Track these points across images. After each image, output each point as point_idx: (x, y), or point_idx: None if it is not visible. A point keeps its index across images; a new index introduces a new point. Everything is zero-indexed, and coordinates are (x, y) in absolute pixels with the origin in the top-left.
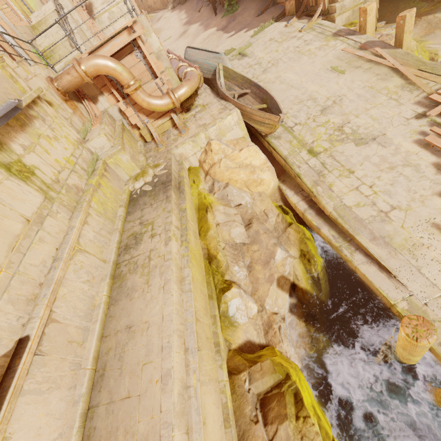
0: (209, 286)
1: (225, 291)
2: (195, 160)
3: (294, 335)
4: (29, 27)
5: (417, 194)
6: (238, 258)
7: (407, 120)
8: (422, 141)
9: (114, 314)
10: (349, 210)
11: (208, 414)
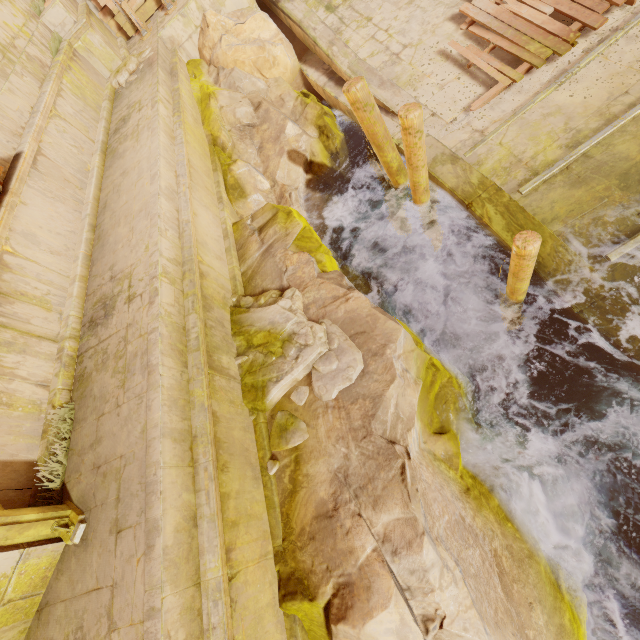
0: (213, 163)
1: (231, 165)
2: (193, 49)
3: (309, 206)
4: None
5: (430, 25)
6: (245, 137)
7: None
8: None
9: (110, 174)
10: (363, 63)
11: (201, 217)
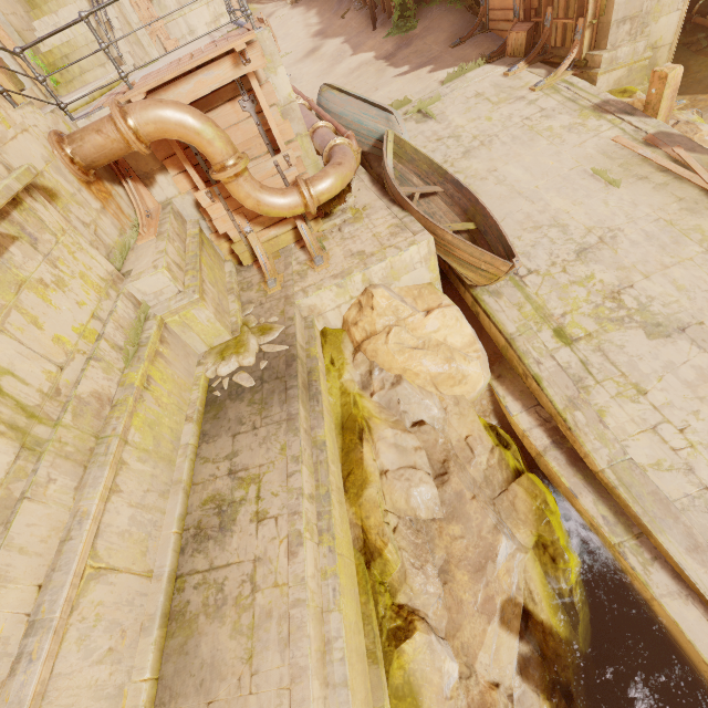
0: (367, 625)
1: (401, 638)
2: (336, 318)
3: None
4: (24, 1)
5: None
6: (423, 554)
7: None
8: None
9: None
10: (641, 474)
11: None
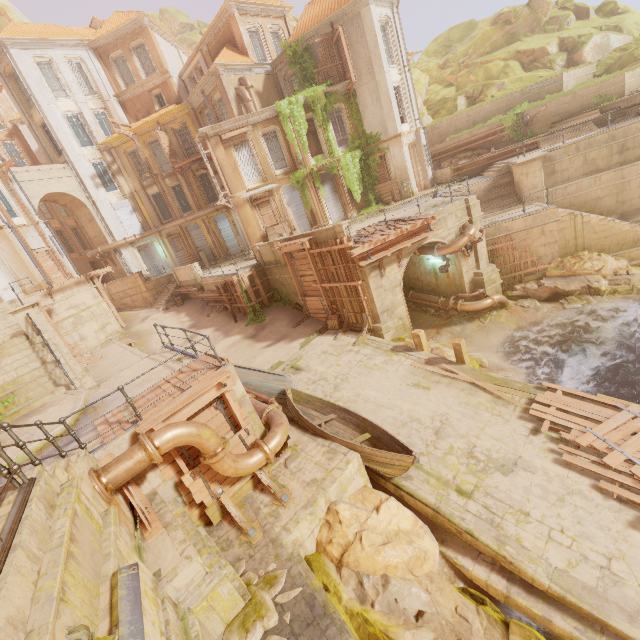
0: None
1: None
2: (311, 543)
3: None
4: None
5: (613, 531)
6: None
7: (527, 437)
8: (560, 460)
9: None
10: (568, 576)
11: None
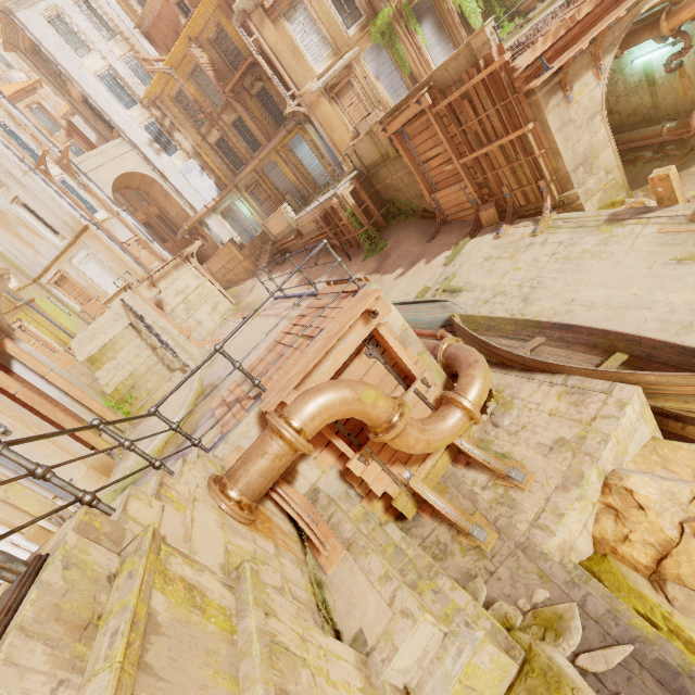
0: None
1: None
2: (585, 541)
3: None
4: (85, 361)
5: None
6: None
7: None
8: None
9: None
10: None
11: None
